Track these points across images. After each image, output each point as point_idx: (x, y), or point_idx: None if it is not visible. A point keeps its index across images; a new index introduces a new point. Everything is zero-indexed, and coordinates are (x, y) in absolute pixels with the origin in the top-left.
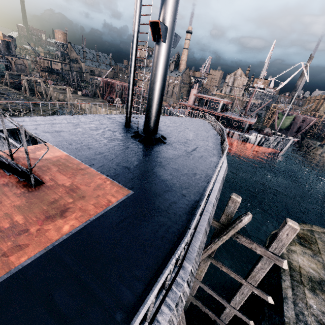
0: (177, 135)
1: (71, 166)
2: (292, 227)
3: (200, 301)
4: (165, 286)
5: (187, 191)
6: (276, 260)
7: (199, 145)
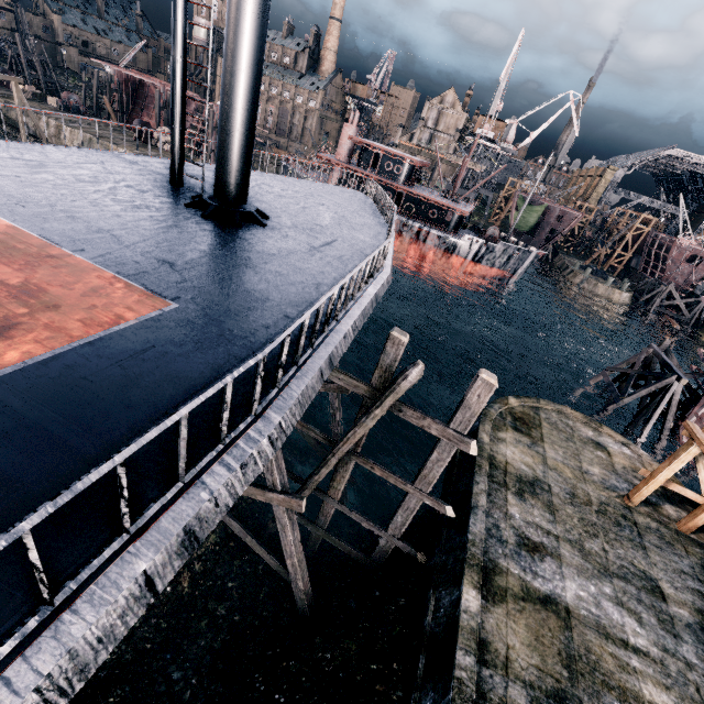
0: (296, 215)
1: (24, 249)
2: (487, 382)
3: (338, 536)
4: (222, 436)
5: (297, 311)
6: (460, 442)
7: (341, 237)
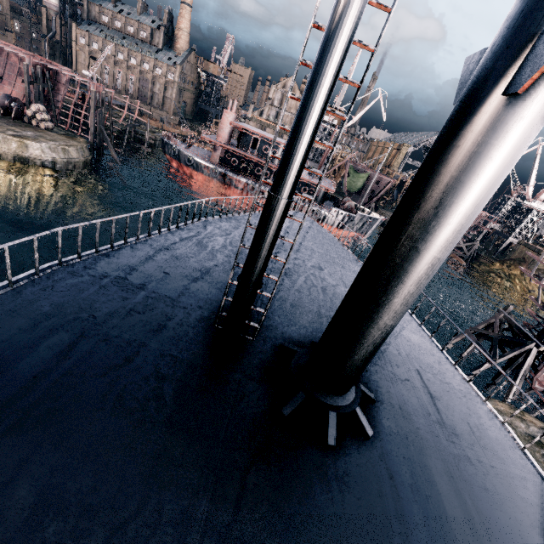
0: None
1: None
2: None
3: None
4: None
5: None
6: None
7: (410, 356)
